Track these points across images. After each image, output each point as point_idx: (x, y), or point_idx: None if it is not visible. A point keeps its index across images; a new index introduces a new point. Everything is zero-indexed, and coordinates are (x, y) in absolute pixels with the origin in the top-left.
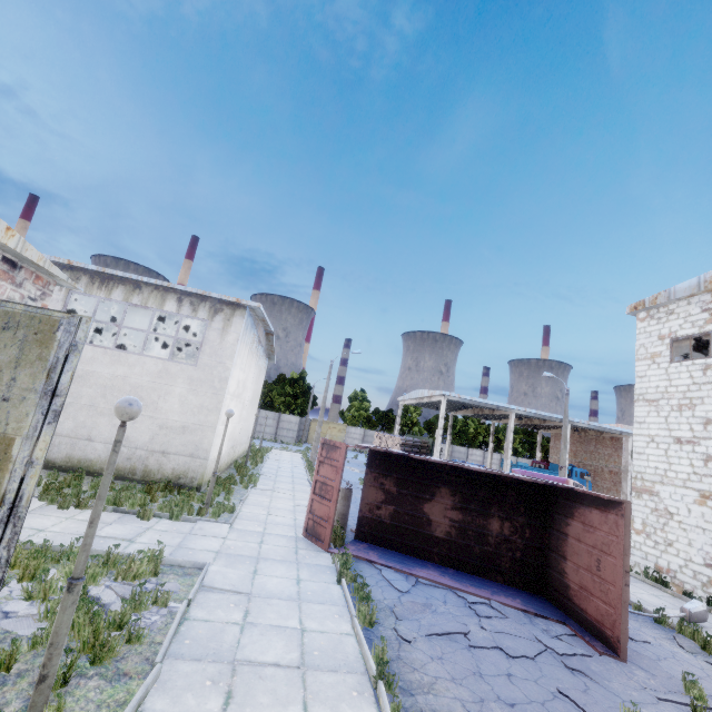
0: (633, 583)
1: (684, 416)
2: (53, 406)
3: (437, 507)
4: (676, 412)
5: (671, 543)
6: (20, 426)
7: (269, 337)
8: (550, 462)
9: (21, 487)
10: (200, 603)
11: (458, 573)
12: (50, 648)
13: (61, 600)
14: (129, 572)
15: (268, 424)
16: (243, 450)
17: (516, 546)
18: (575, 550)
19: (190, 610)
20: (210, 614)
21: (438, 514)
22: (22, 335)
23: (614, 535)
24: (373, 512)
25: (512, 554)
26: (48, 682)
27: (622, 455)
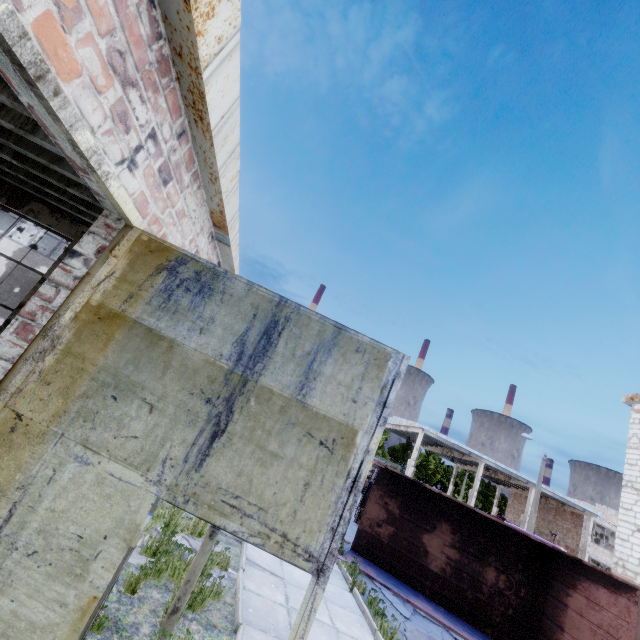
0: None
1: None
2: (384, 414)
3: (436, 541)
4: None
5: None
6: (362, 423)
7: None
8: (506, 520)
9: (361, 468)
10: (248, 575)
11: (449, 613)
12: (187, 584)
13: (203, 543)
14: (197, 528)
15: None
16: None
17: (509, 602)
18: (576, 623)
19: (243, 579)
20: (259, 589)
21: (436, 548)
22: (367, 358)
23: (624, 620)
24: (373, 528)
25: (504, 609)
26: (178, 615)
27: (581, 533)
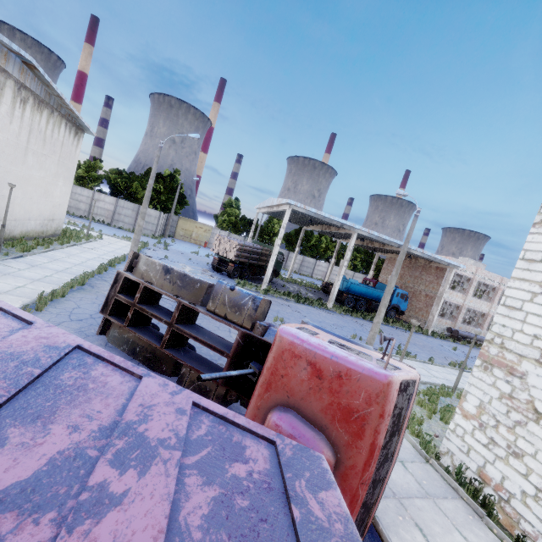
0: (442, 503)
1: None
2: None
3: None
4: None
5: (520, 454)
6: None
7: (39, 76)
8: (378, 280)
9: None
10: None
11: None
12: None
13: None
14: None
15: (127, 214)
16: (33, 231)
17: None
18: None
19: None
20: None
21: None
22: None
23: None
24: None
25: None
26: None
27: (441, 283)
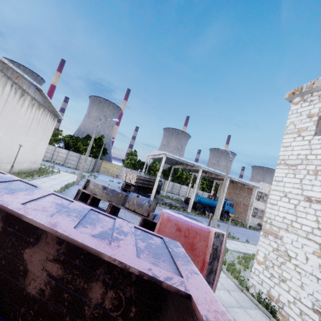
0: (249, 310)
1: (319, 180)
2: None
3: (38, 255)
4: (312, 175)
5: (285, 280)
6: None
7: (42, 94)
8: (216, 196)
9: None
10: None
11: None
12: None
13: None
14: None
15: (73, 159)
16: (24, 169)
17: None
18: None
19: None
20: None
21: (37, 264)
22: None
23: None
24: None
25: None
26: None
27: (251, 197)
